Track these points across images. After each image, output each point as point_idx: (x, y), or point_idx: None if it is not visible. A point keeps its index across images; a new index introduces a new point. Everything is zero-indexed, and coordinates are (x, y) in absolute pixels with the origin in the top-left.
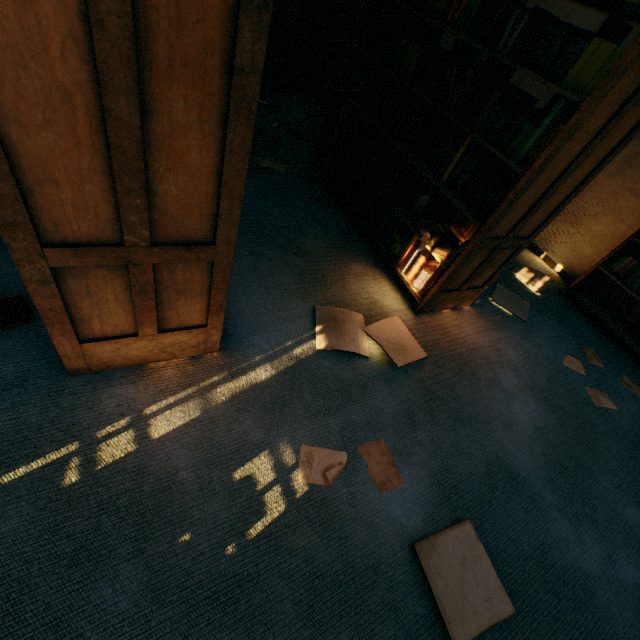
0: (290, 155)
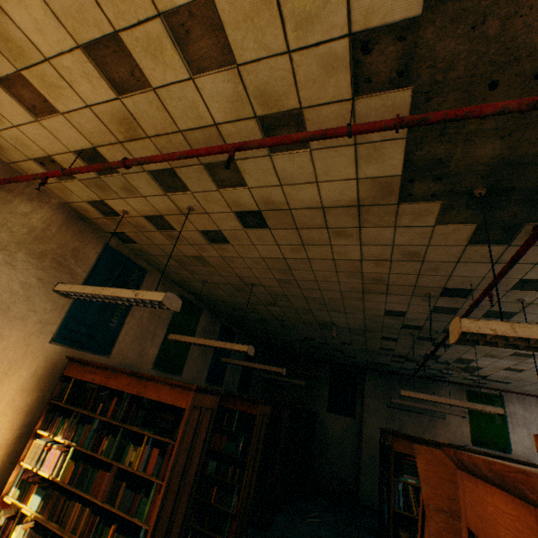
0: (368, 536)
